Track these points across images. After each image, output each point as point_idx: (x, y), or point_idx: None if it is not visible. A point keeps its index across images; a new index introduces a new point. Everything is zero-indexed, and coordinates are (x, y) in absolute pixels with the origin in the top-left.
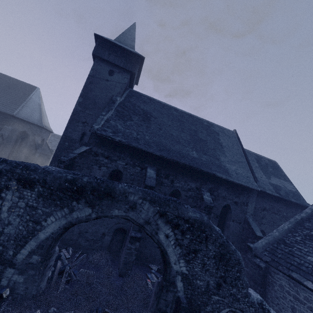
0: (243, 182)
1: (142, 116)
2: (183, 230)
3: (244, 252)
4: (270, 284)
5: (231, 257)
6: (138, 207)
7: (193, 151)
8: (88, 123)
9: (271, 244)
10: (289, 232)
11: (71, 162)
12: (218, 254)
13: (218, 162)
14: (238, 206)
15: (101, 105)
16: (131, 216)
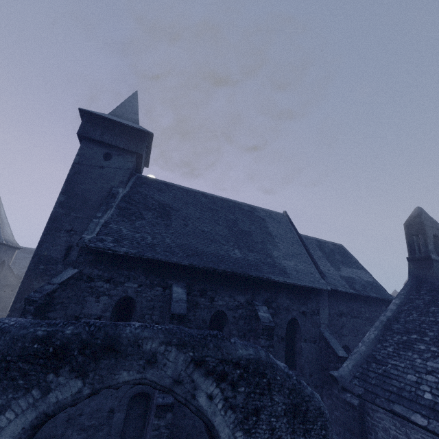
0: (307, 282)
1: (158, 211)
2: (234, 381)
3: (329, 386)
4: (371, 430)
5: (308, 408)
6: (159, 359)
7: (235, 249)
8: (76, 231)
9: (359, 365)
10: (378, 342)
11: (47, 299)
12: (290, 406)
13: (270, 260)
14: (307, 317)
15: (95, 203)
16: (151, 377)
